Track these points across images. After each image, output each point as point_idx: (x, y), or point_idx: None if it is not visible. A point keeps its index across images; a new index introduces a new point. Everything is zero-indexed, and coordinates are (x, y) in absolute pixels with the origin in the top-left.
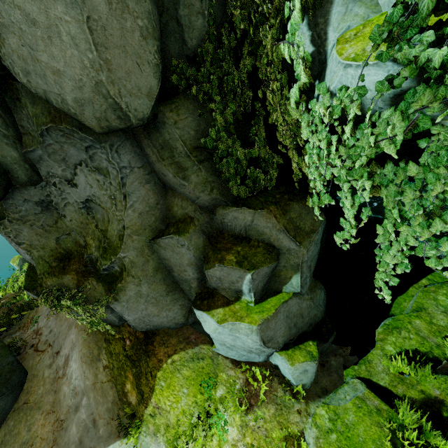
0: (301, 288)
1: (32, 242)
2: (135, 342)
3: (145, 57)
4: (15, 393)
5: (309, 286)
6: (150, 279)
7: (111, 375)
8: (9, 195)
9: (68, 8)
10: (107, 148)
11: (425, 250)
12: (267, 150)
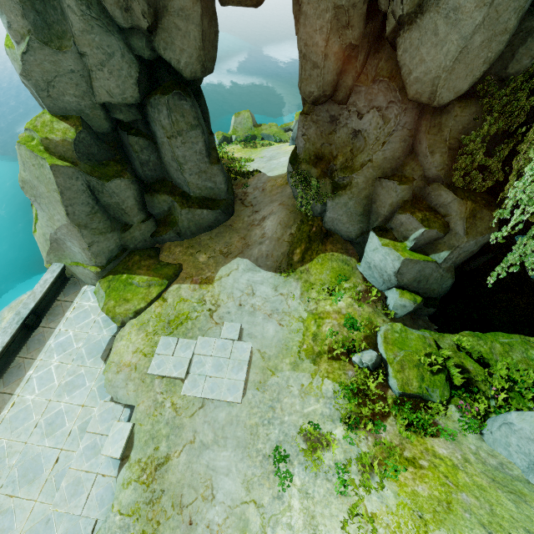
0: (443, 261)
1: (311, 138)
2: (318, 231)
3: (475, 72)
4: (227, 217)
5: (447, 267)
6: (358, 200)
7: (292, 240)
8: (323, 103)
9: (460, 39)
10: (402, 109)
11: (530, 258)
12: (499, 165)
